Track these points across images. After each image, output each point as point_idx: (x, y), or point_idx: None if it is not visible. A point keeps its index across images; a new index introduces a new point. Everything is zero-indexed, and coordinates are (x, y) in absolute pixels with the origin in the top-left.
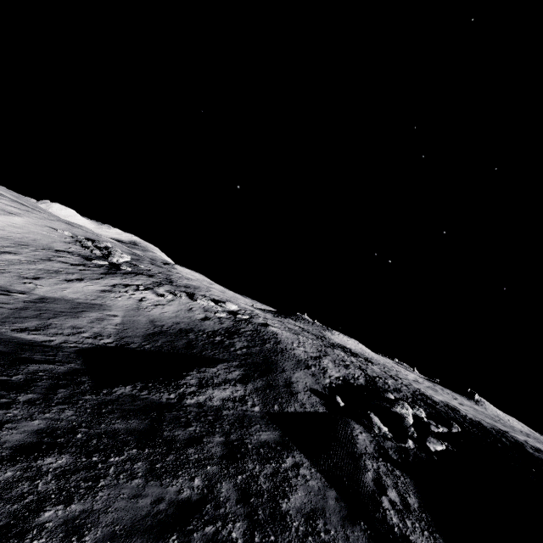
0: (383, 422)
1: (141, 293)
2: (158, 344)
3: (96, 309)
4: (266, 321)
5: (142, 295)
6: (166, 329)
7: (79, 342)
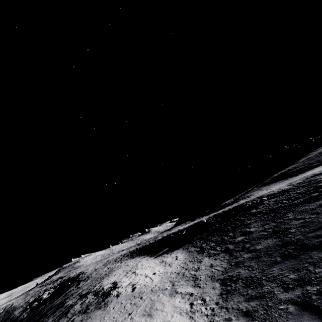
0: (38, 302)
1: None
2: None
3: None
4: (12, 304)
5: None
6: None
7: None
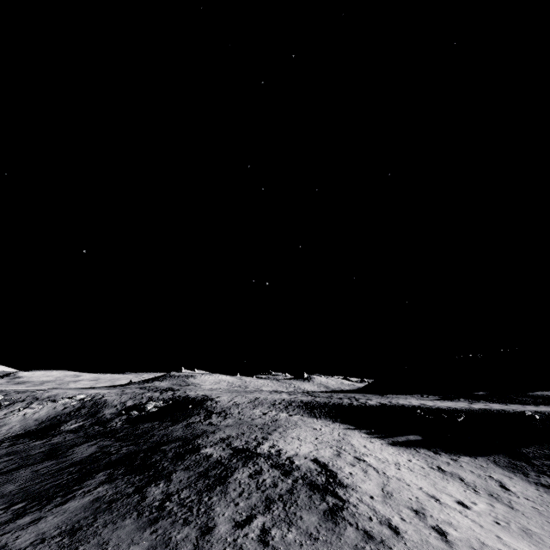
0: (138, 411)
1: (23, 411)
2: (43, 425)
3: (5, 426)
4: (104, 396)
5: (24, 412)
6: (45, 420)
7: (9, 436)
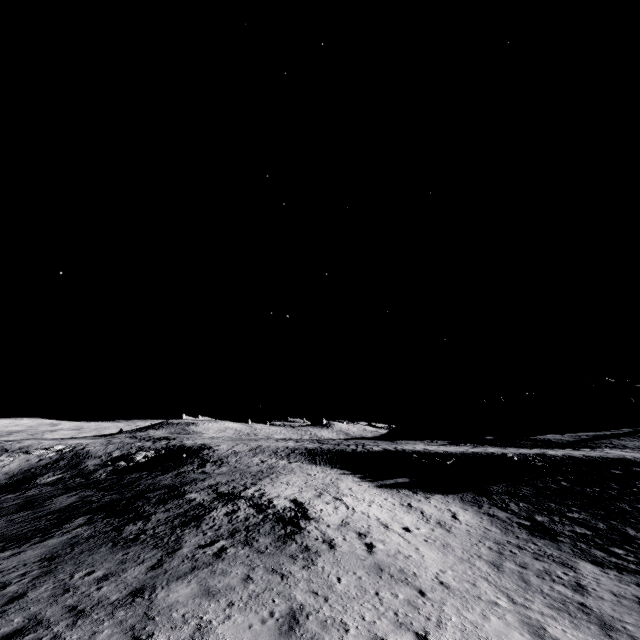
0: (126, 462)
1: None
2: (15, 479)
3: None
4: (86, 446)
5: None
6: (17, 473)
7: None
